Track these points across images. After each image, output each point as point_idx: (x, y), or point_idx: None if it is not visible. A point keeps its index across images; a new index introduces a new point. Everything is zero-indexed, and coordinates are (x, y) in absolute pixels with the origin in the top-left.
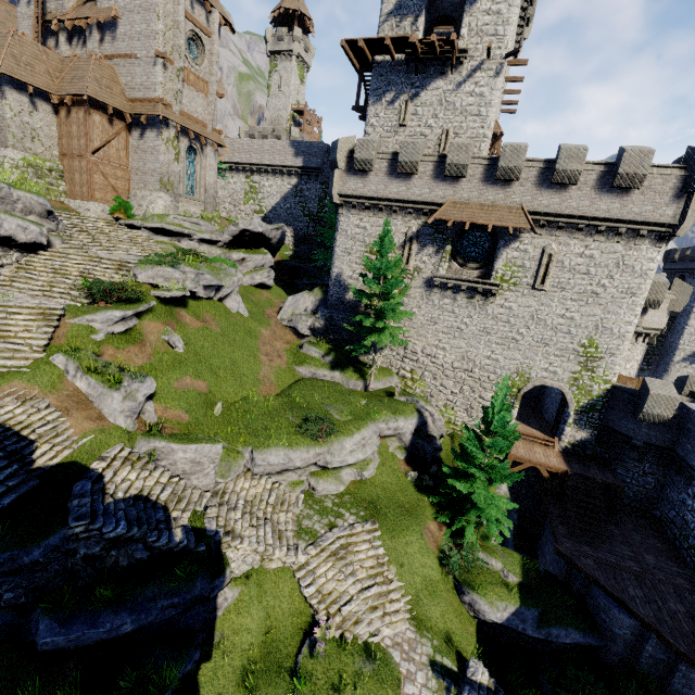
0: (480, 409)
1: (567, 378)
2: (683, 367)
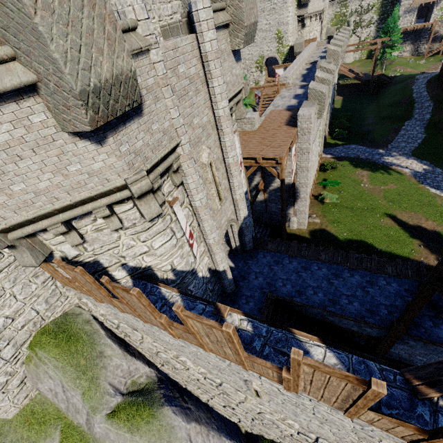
0: (252, 77)
1: (275, 51)
2: (404, 18)
